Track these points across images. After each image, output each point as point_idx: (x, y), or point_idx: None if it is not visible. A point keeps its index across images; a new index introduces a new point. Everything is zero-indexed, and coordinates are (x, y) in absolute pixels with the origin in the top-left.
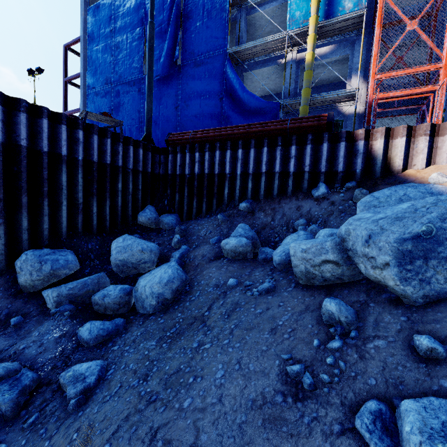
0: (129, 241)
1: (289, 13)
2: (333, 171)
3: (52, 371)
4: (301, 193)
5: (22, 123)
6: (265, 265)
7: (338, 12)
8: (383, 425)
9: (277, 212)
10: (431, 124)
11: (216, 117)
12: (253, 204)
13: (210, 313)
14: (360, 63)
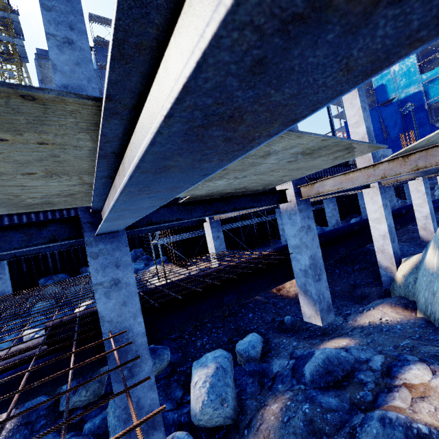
0: None
1: None
2: None
3: None
4: None
5: None
6: None
7: None
8: None
9: None
10: None
11: None
12: None
13: None
14: None
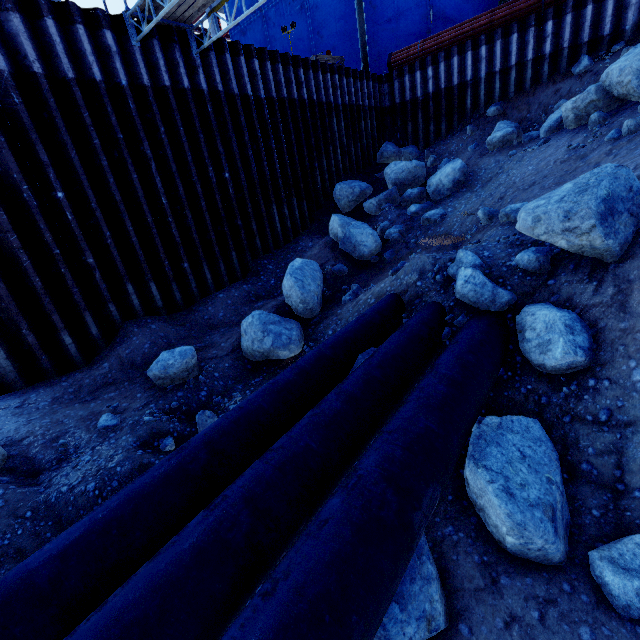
0: (401, 164)
1: None
2: (598, 37)
3: (407, 225)
4: (558, 75)
5: (311, 80)
6: (533, 141)
7: None
8: (615, 133)
9: (532, 104)
10: None
11: (419, 12)
12: (502, 106)
13: (503, 169)
14: None
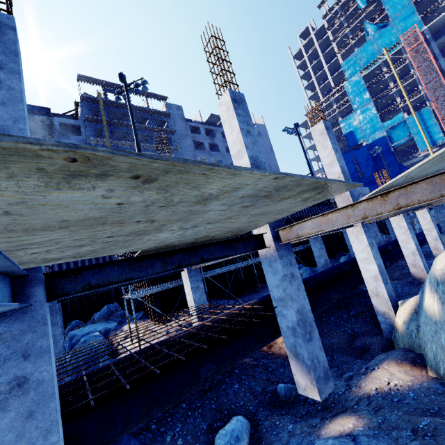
0: None
1: (418, 147)
2: None
3: None
4: None
5: None
6: None
7: (437, 144)
8: None
9: None
10: None
11: None
12: None
13: None
14: None
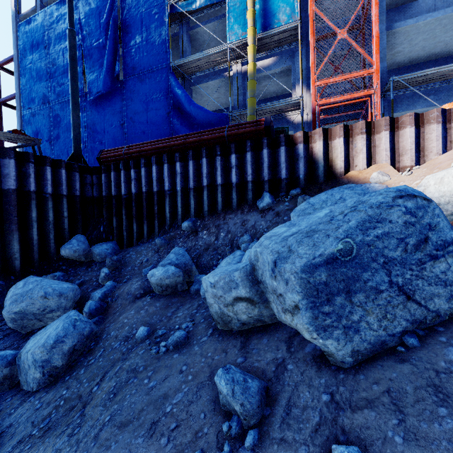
0: (31, 285)
1: (228, 26)
2: (277, 179)
3: None
4: (246, 205)
5: None
6: (194, 300)
7: (274, 25)
8: None
9: (222, 229)
10: (366, 122)
11: (165, 132)
12: (196, 223)
13: (98, 389)
14: (301, 72)
